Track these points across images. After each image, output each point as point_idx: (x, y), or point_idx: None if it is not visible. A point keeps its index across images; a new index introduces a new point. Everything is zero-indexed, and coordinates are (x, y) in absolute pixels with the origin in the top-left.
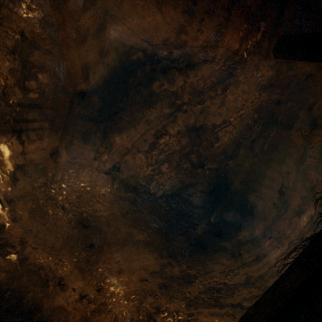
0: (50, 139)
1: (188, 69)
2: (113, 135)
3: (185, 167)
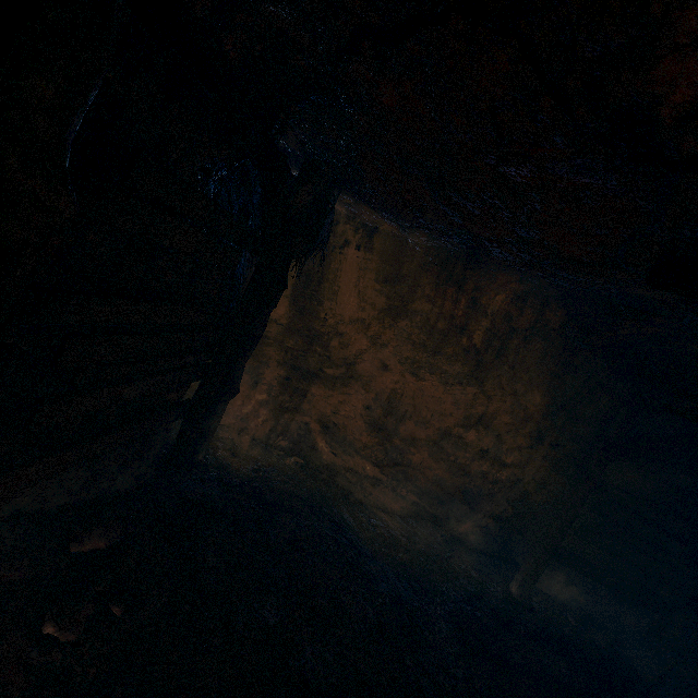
0: (204, 382)
1: (467, 267)
2: (309, 375)
3: (451, 455)
